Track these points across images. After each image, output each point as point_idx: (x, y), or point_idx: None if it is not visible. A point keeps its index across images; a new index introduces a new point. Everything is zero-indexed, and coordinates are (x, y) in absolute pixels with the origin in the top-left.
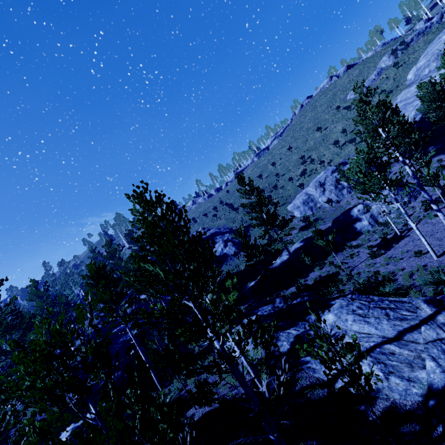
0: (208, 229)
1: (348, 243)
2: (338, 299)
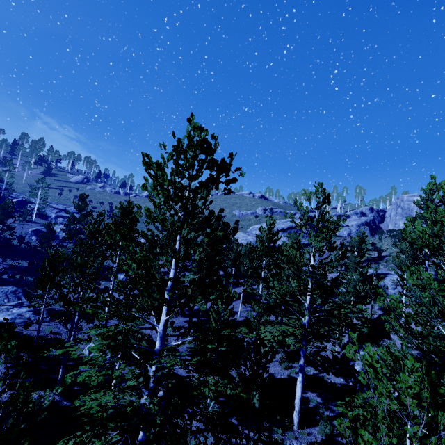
0: (78, 212)
1: (102, 280)
2: (13, 286)
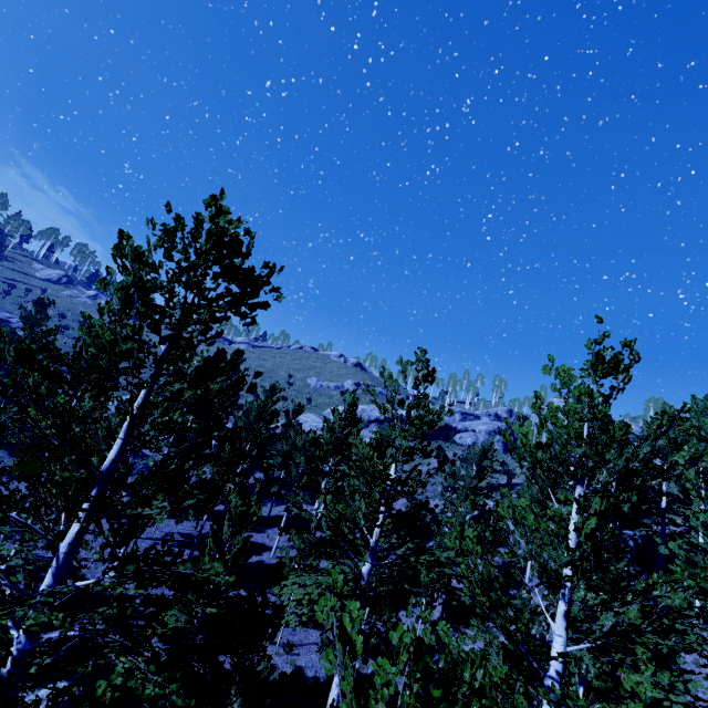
0: None
1: None
2: None
